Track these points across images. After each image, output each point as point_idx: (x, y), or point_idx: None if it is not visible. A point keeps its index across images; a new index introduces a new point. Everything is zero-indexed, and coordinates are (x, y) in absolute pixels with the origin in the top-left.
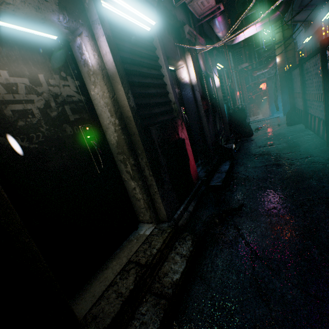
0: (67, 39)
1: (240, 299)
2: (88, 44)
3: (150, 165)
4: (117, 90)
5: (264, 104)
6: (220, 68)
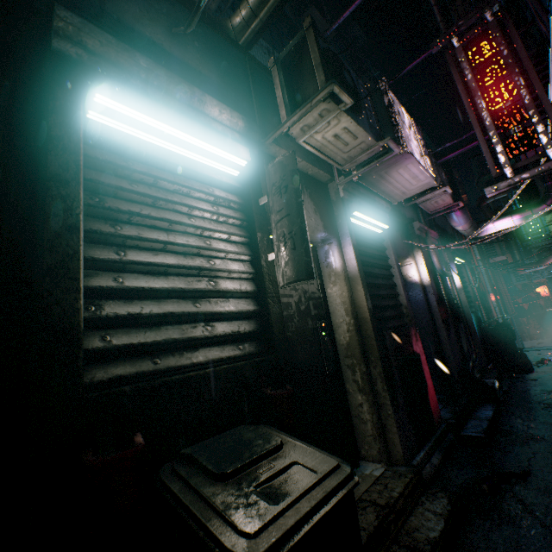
0: (315, 245)
1: None
2: (336, 251)
3: (384, 377)
4: (356, 291)
5: (551, 319)
6: (459, 262)
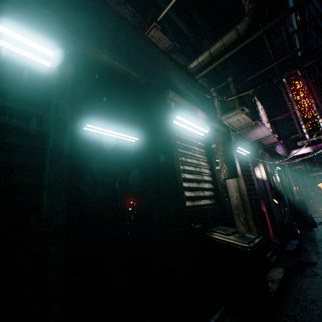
0: None
1: (321, 292)
2: None
3: (253, 219)
4: (240, 182)
5: None
6: (278, 169)
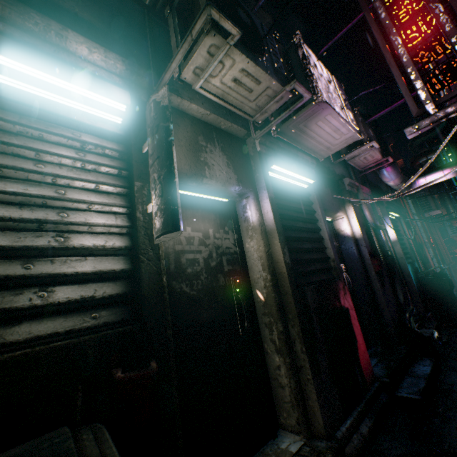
0: (234, 200)
1: None
2: (252, 205)
3: (303, 337)
4: (273, 245)
5: None
6: (394, 216)
